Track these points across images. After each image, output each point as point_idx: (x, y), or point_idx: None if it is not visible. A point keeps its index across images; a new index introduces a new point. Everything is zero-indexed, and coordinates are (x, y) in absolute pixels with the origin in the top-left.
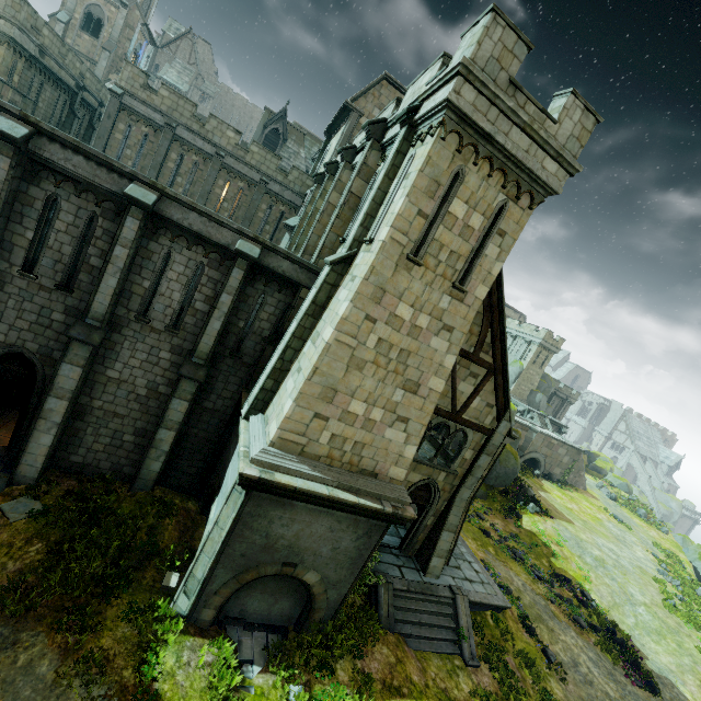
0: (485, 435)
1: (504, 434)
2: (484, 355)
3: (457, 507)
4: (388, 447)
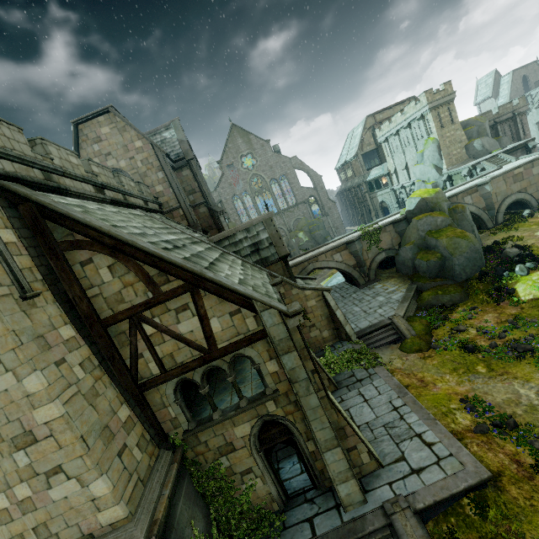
0: (264, 338)
1: (279, 321)
2: (168, 285)
3: (316, 420)
4: (71, 505)
